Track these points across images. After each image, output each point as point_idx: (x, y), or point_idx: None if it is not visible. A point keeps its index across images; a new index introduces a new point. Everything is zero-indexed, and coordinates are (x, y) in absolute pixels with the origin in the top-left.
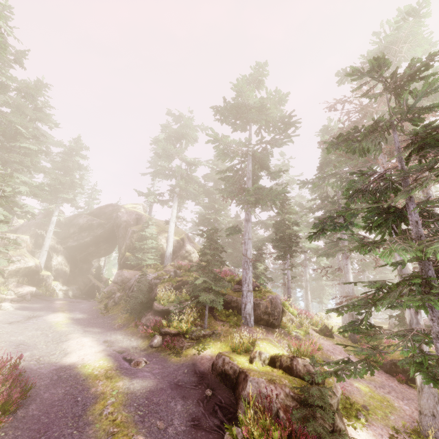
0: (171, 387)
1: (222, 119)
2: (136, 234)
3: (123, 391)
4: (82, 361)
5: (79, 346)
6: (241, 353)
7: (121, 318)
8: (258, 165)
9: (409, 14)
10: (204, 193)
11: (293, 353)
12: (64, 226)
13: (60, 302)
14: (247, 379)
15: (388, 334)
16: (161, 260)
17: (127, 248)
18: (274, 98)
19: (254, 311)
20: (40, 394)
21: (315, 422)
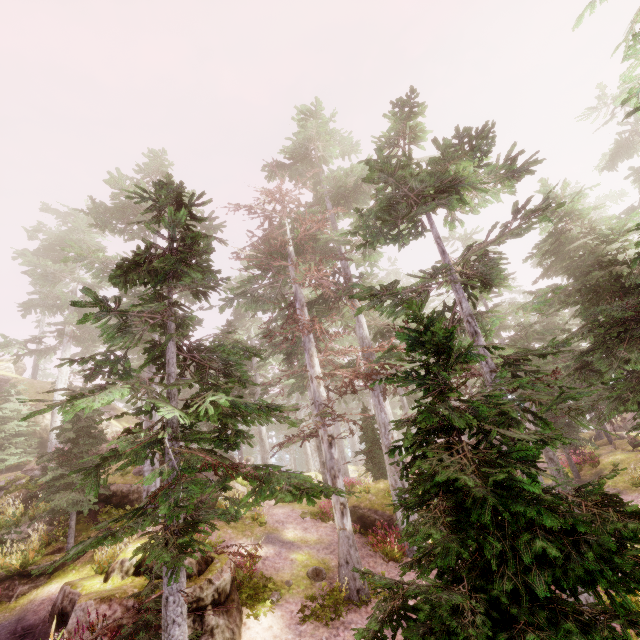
0: None
1: (102, 225)
2: None
3: None
4: None
5: None
6: (103, 571)
7: None
8: None
9: (307, 115)
10: None
11: None
12: None
13: None
14: (73, 610)
15: None
16: (44, 452)
17: None
18: None
19: None
20: None
21: (149, 632)
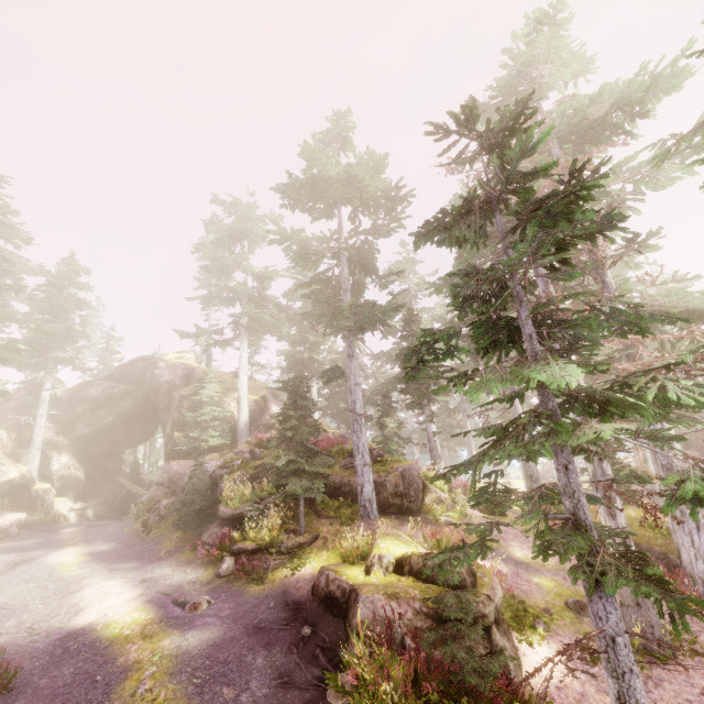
0: (248, 633)
1: (292, 204)
2: (188, 400)
3: (170, 653)
4: (104, 618)
5: (99, 596)
6: (354, 562)
7: (172, 540)
8: (359, 268)
9: (542, 22)
10: (290, 321)
11: (431, 549)
12: (65, 403)
13: (70, 531)
14: (358, 600)
15: (517, 498)
16: (233, 437)
17: (175, 425)
18: (367, 163)
19: (377, 495)
20: (33, 681)
21: (457, 644)
